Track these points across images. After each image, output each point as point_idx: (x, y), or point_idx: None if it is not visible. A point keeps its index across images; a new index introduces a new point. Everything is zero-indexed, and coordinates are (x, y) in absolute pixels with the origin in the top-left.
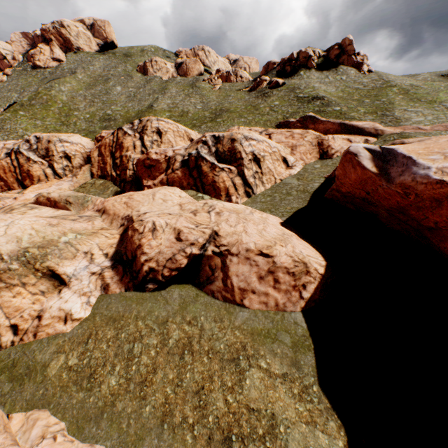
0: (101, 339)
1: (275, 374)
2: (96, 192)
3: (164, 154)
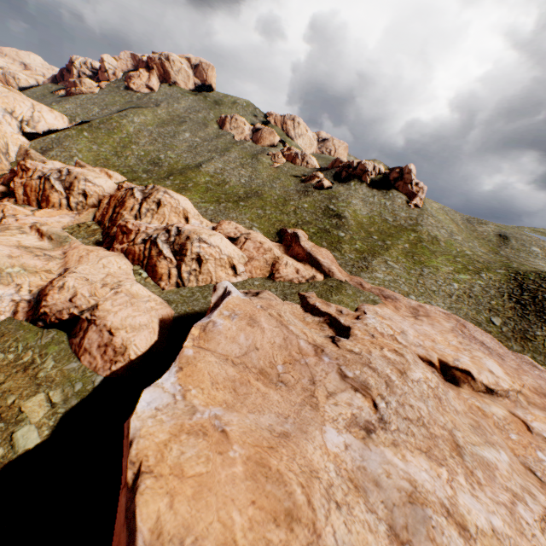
0: None
1: (51, 401)
2: (83, 235)
3: (138, 227)
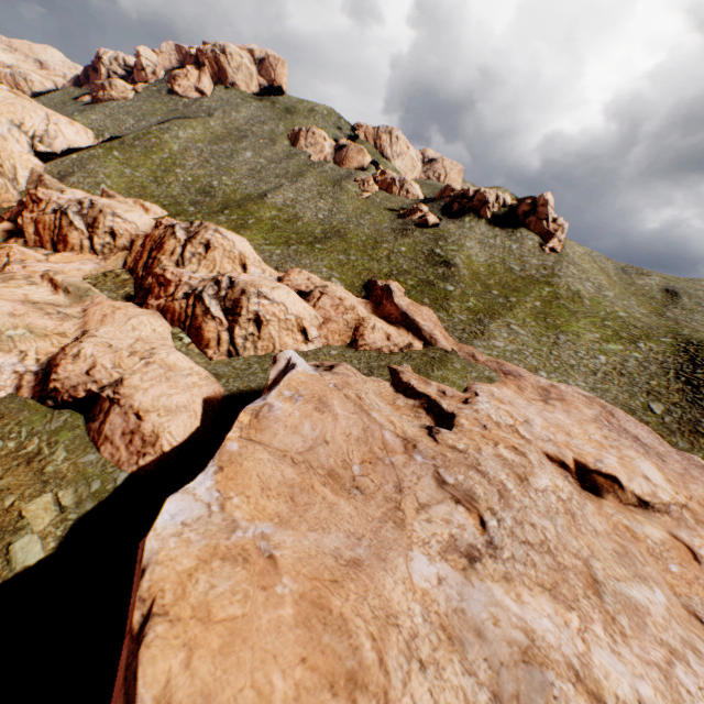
0: None
1: (60, 503)
2: (110, 287)
3: (180, 277)
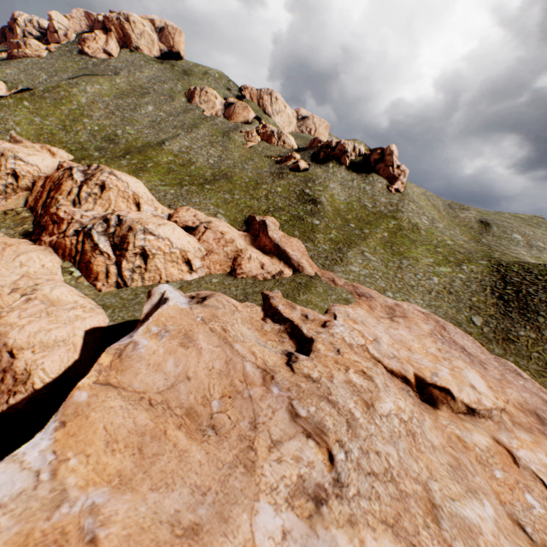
0: None
1: None
2: (8, 225)
3: (72, 215)
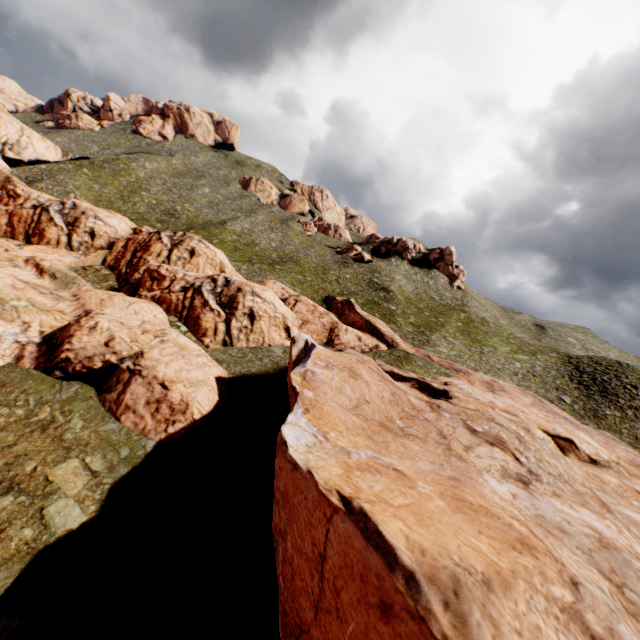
0: None
1: (89, 468)
2: (92, 279)
3: (174, 273)
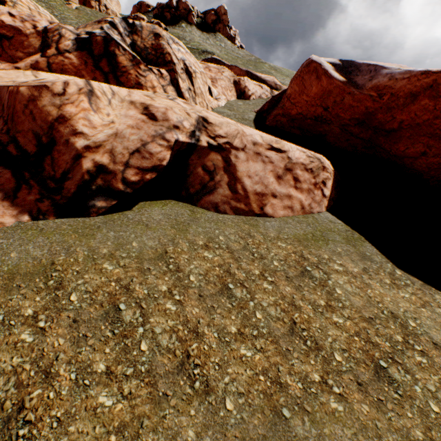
0: (4, 324)
1: (357, 273)
2: None
3: (30, 22)
